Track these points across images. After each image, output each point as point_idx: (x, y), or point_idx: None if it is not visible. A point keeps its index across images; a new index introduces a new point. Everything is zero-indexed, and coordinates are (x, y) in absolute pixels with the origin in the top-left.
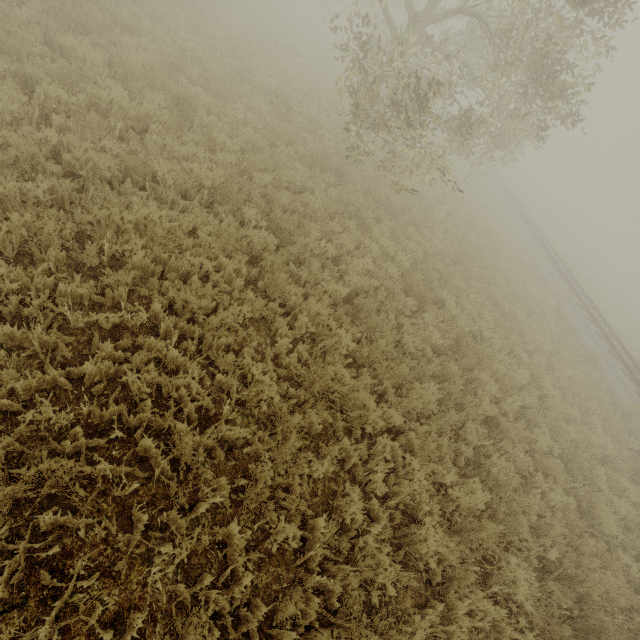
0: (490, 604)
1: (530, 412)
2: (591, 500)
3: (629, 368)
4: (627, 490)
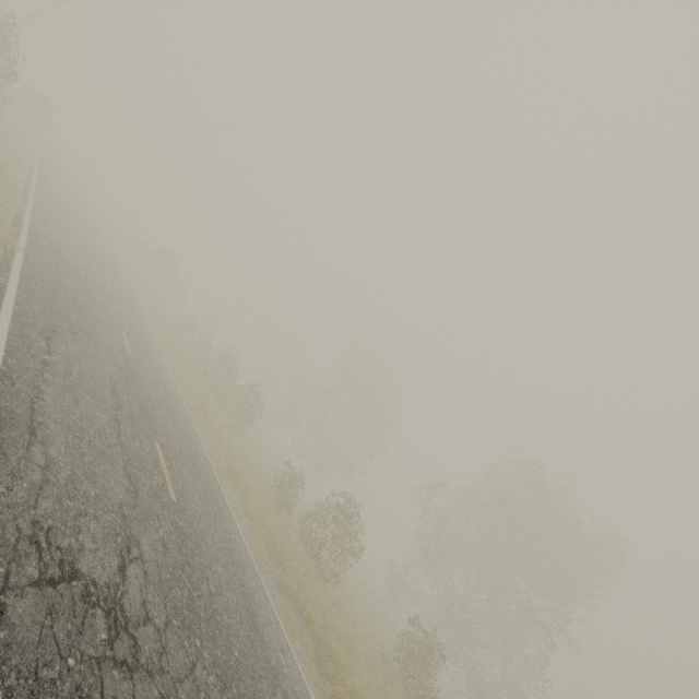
0: None
1: None
2: None
3: None
4: None
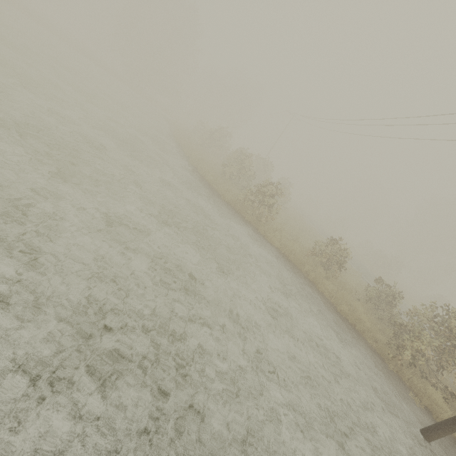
0: None
1: None
2: None
3: None
4: None
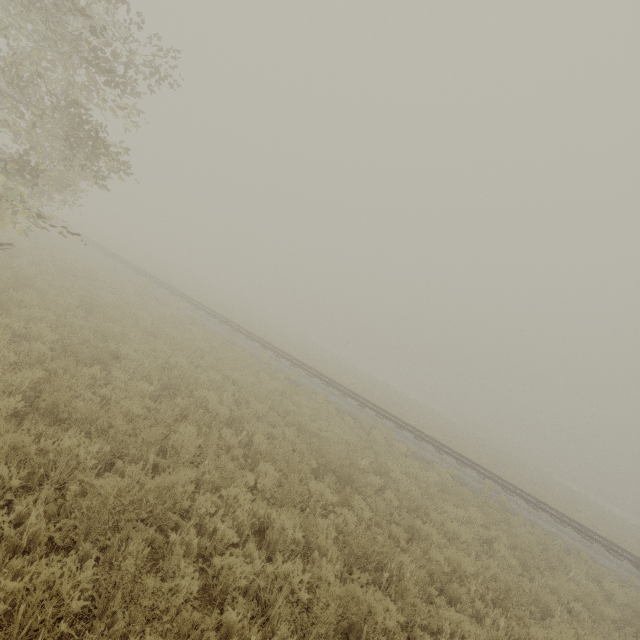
0: (325, 520)
1: (240, 396)
2: (298, 420)
3: (247, 335)
4: (301, 401)
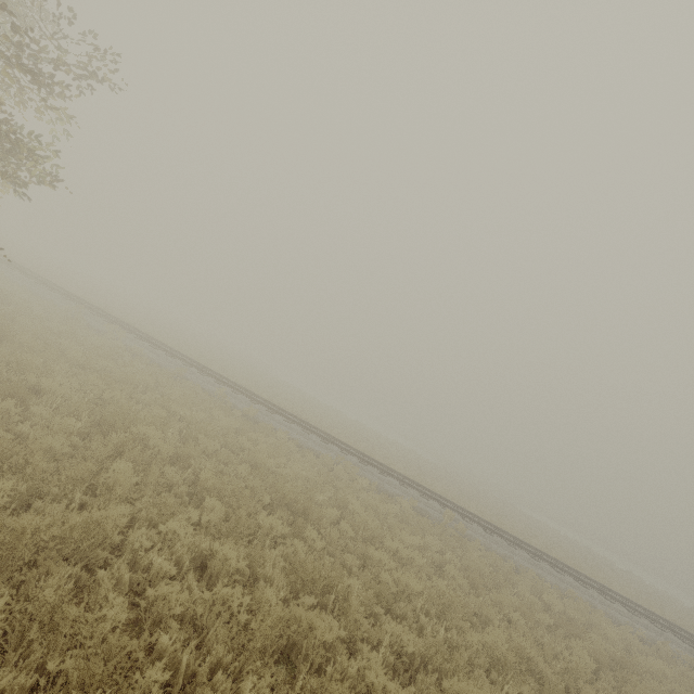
0: (274, 551)
1: (187, 433)
2: (253, 457)
3: (201, 369)
4: (258, 438)
